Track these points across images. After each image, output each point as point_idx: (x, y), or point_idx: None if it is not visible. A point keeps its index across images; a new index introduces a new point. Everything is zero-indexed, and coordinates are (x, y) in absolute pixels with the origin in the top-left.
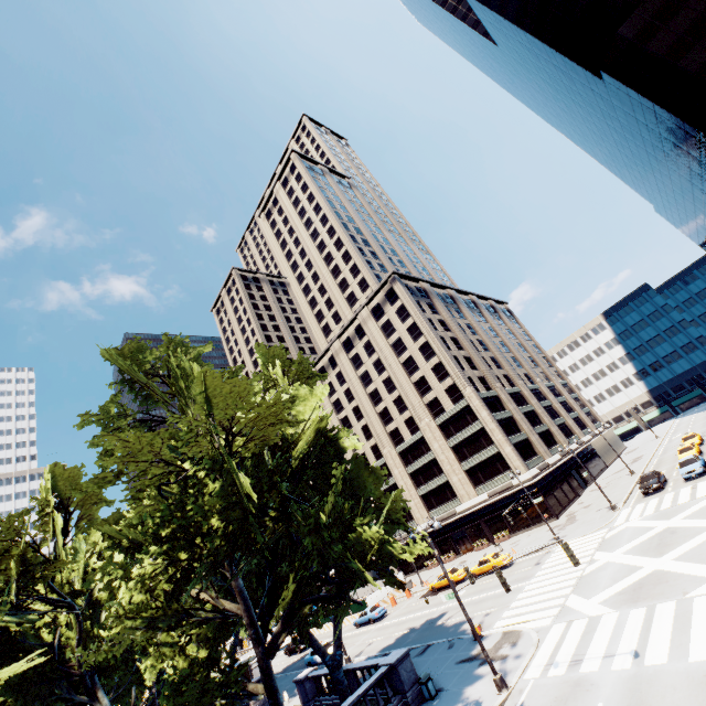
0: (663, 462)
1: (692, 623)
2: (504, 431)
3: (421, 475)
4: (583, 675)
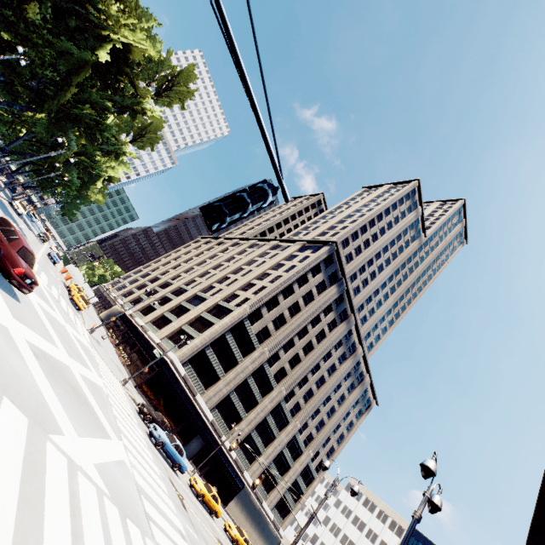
0: None
1: None
2: (217, 346)
3: (179, 310)
4: None
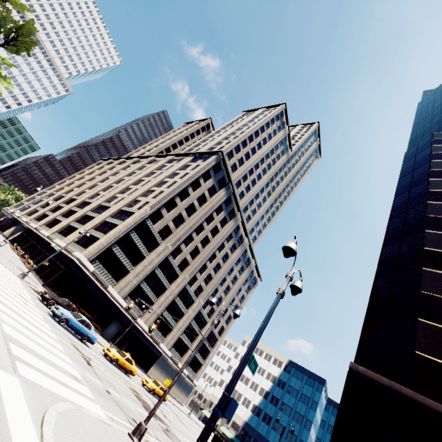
0: None
1: None
2: (123, 244)
3: (84, 219)
4: None
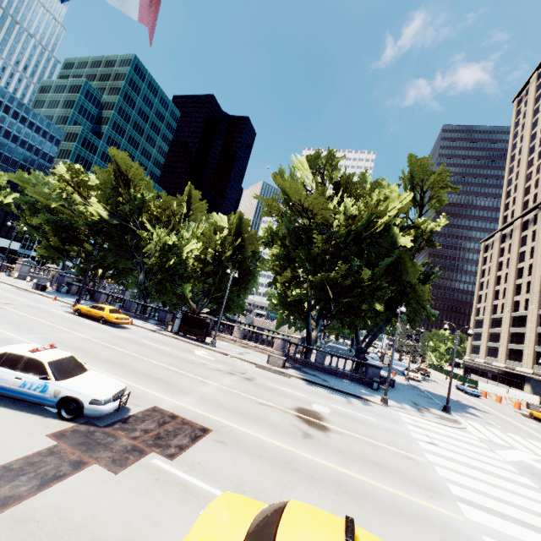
0: None
1: (486, 474)
2: None
3: None
4: (402, 424)
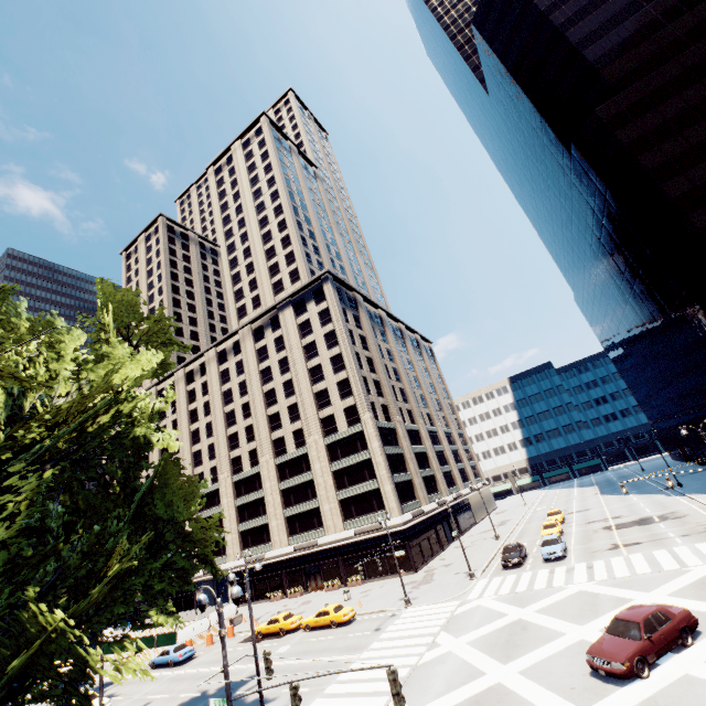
0: (526, 533)
1: None
2: (390, 468)
3: (294, 495)
4: None
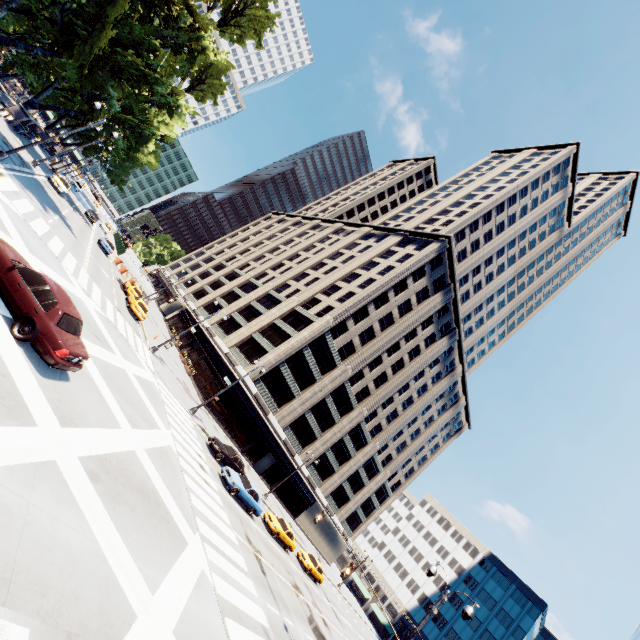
0: None
1: None
2: (293, 362)
3: (248, 312)
4: None
